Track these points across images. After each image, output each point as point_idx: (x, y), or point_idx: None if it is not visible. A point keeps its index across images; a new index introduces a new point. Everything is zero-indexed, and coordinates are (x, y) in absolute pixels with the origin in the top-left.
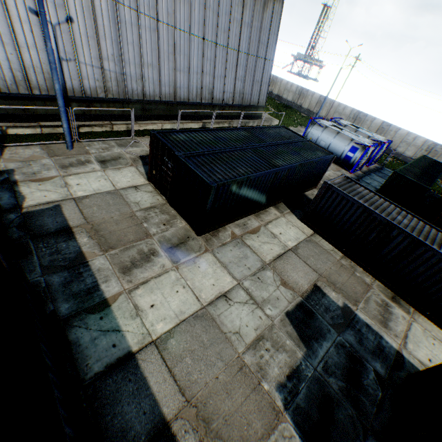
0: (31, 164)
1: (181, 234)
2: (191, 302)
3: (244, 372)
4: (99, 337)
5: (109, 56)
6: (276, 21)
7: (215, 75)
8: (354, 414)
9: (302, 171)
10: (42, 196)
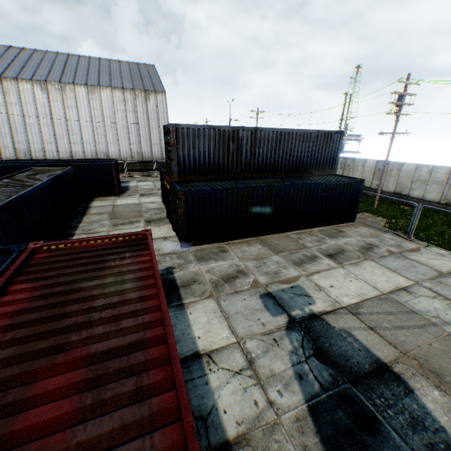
0: None
1: None
2: None
3: None
4: None
5: (20, 141)
6: (163, 105)
7: (108, 143)
8: None
9: None
10: None
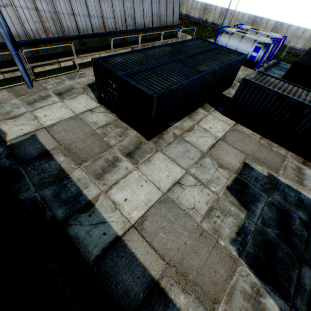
0: (3, 105)
1: (134, 141)
2: (154, 192)
3: (204, 236)
4: (91, 229)
5: None
6: None
7: (134, 1)
8: (289, 251)
9: (221, 74)
10: (19, 130)
